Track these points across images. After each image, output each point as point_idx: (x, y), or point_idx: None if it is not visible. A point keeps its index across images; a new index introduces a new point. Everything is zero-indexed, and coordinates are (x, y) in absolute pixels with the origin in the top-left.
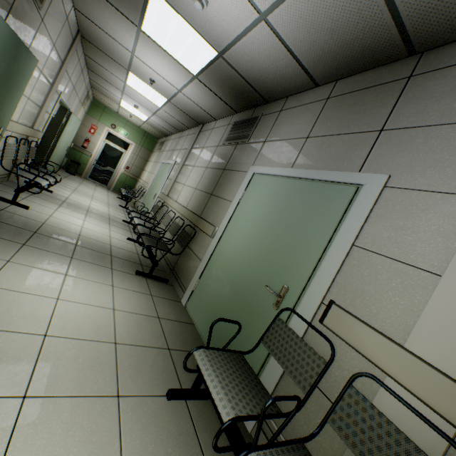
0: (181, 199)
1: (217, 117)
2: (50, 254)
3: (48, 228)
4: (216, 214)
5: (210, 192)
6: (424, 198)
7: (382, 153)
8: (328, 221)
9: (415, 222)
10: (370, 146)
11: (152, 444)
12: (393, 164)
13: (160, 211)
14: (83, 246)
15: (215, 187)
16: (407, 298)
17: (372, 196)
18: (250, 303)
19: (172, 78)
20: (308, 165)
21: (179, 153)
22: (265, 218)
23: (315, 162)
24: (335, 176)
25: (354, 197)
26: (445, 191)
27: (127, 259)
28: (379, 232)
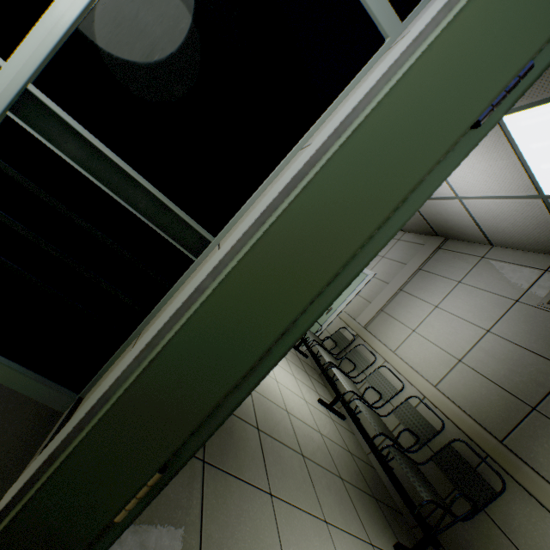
0: (410, 356)
1: (503, 244)
2: (306, 524)
3: (259, 403)
4: None
5: (526, 398)
6: None
7: None
8: None
9: None
10: None
11: None
12: None
13: (354, 352)
14: (309, 458)
15: (545, 398)
16: None
17: None
18: None
19: (468, 183)
20: None
21: (380, 262)
22: None
23: None
24: None
25: None
26: None
27: (356, 484)
28: None
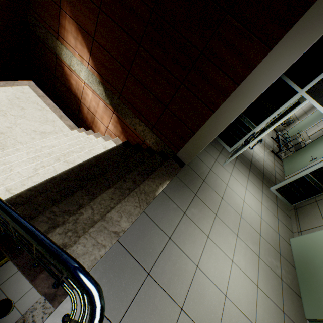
0: (296, 112)
1: None
2: None
3: None
4: (301, 118)
5: (305, 112)
6: None
7: None
8: (317, 120)
9: None
10: None
11: (268, 137)
12: None
13: None
14: None
15: (308, 111)
16: (313, 130)
17: None
18: (293, 134)
19: None
20: None
21: None
22: (309, 119)
23: None
24: None
25: None
26: None
27: None
28: (320, 123)
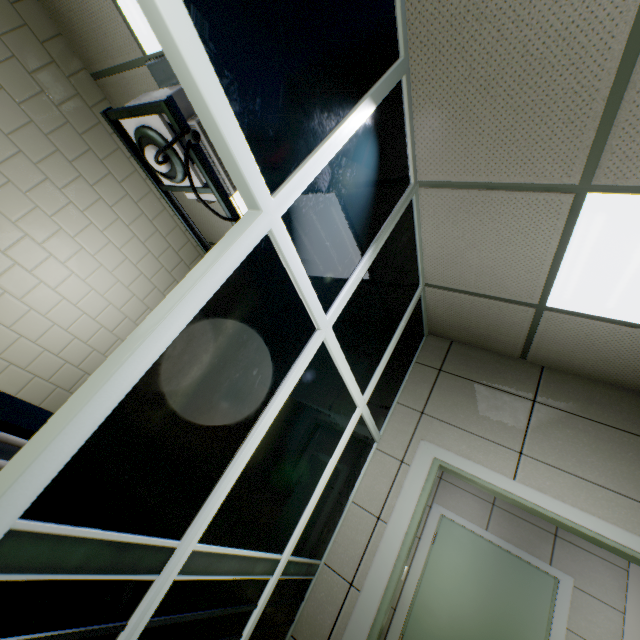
0: None
1: None
2: None
3: None
4: None
5: None
6: (596, 602)
7: (561, 555)
8: (542, 601)
9: (596, 619)
10: (552, 544)
11: None
12: (571, 568)
13: None
14: None
15: None
16: None
17: (568, 591)
18: None
19: None
20: (504, 535)
21: None
22: (477, 577)
23: (510, 536)
24: (535, 561)
25: (554, 586)
26: (605, 601)
27: None
28: (578, 620)
